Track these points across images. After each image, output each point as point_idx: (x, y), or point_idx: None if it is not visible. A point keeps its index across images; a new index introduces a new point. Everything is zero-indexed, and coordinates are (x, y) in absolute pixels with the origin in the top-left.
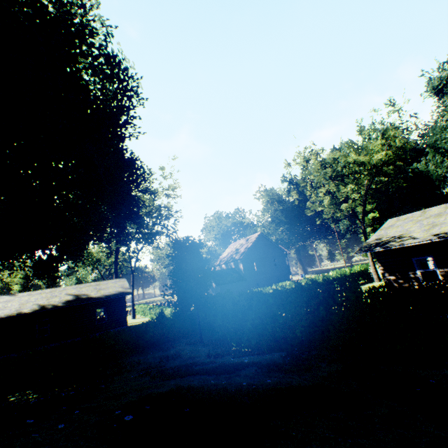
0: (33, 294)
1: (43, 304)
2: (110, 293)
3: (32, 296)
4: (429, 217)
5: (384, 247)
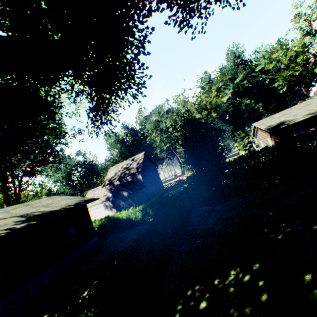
0: None
1: None
2: (72, 203)
3: None
4: (281, 116)
5: (285, 124)
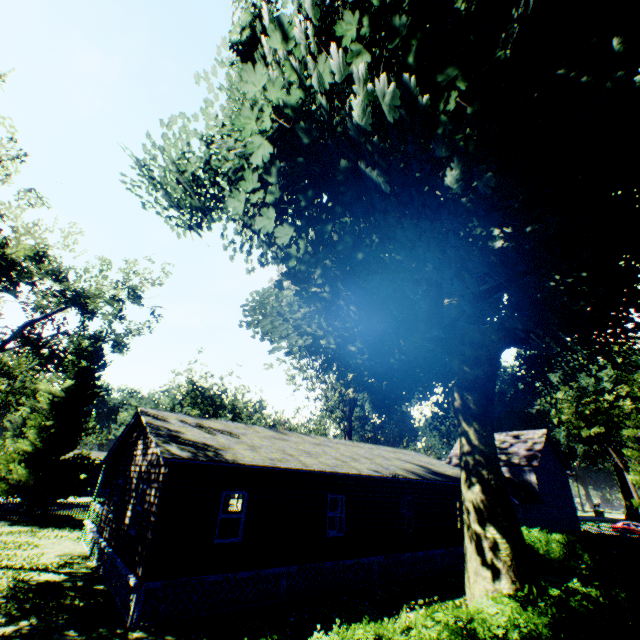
0: (337, 442)
1: (401, 467)
2: None
3: (345, 446)
4: None
5: None
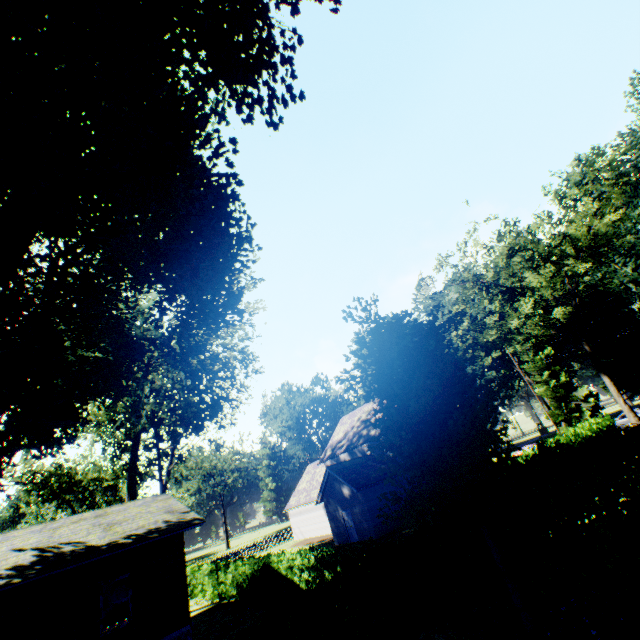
0: None
1: None
2: (145, 529)
3: None
4: None
5: None
